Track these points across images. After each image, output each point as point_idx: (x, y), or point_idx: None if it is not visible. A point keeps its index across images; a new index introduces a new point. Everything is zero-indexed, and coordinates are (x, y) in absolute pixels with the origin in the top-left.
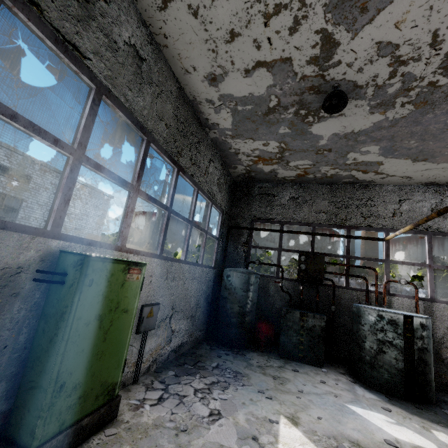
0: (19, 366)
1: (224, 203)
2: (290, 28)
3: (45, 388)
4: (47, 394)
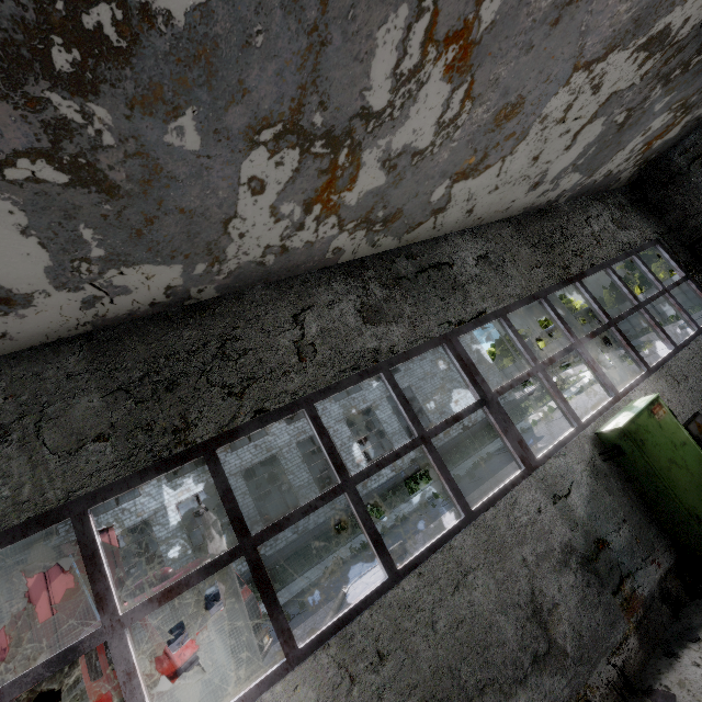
0: (649, 515)
1: (647, 231)
2: (591, 94)
3: (687, 522)
4: (693, 525)
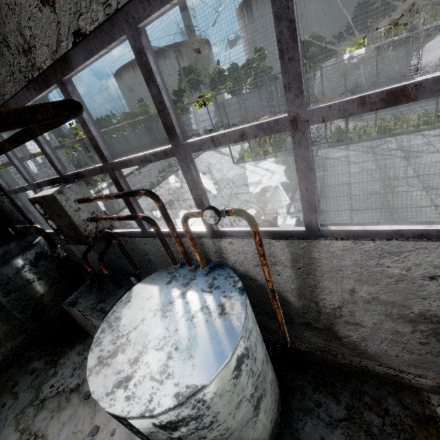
0: None
1: None
2: None
3: None
4: None
